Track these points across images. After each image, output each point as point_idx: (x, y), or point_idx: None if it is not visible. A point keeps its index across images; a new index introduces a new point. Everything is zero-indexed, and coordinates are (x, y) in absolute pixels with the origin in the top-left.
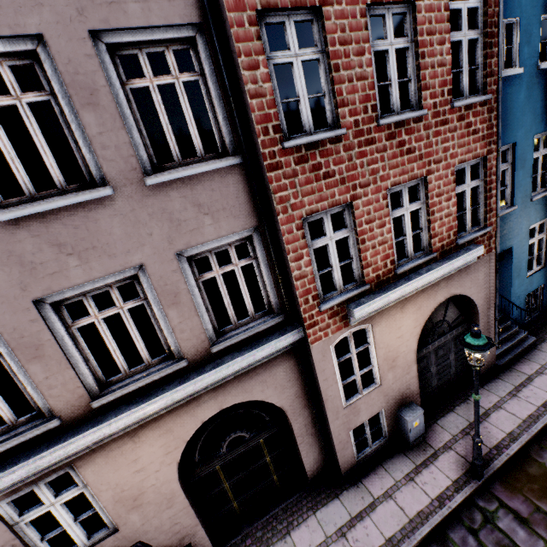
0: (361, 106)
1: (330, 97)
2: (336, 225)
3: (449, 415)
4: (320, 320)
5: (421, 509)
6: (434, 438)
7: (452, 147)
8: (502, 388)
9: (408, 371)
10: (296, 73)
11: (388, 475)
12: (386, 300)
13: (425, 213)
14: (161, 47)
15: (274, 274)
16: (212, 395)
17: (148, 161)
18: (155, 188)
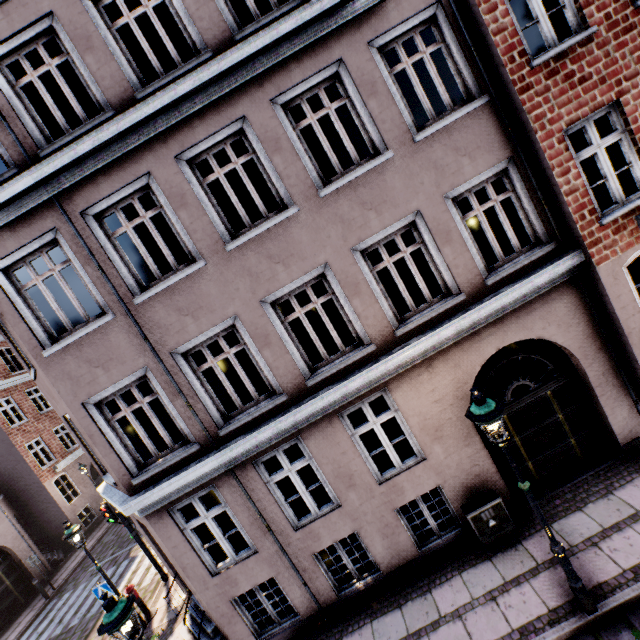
0: None
1: (570, 5)
2: None
3: None
4: (603, 237)
5: None
6: None
7: None
8: None
9: None
10: None
11: None
12: None
13: None
14: (410, 34)
15: (536, 201)
16: (491, 331)
17: (412, 125)
18: (421, 144)
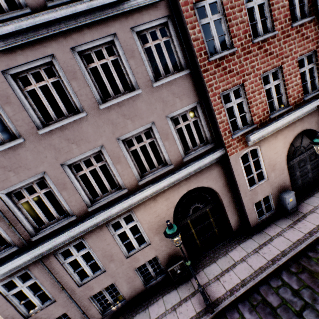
0: (243, 36)
1: (227, 35)
2: (228, 112)
3: (311, 198)
4: (233, 143)
5: (299, 238)
6: (303, 209)
7: (294, 48)
8: None
9: (283, 172)
10: (211, 27)
11: (277, 227)
12: (266, 131)
13: (282, 85)
14: (154, 29)
15: (208, 124)
16: (185, 182)
17: (153, 77)
18: (156, 88)
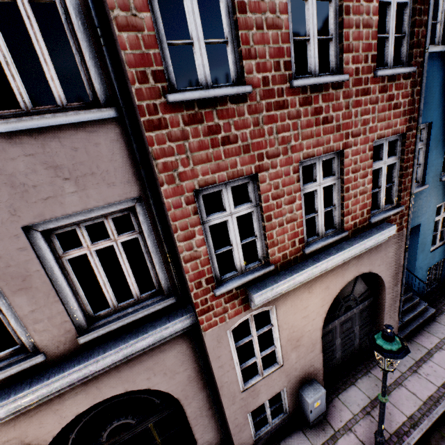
0: (272, 61)
1: (234, 46)
2: None
3: (351, 389)
4: (216, 304)
5: None
6: (335, 415)
7: (372, 120)
8: (403, 362)
9: (313, 349)
10: (188, 7)
11: None
12: (292, 283)
13: (339, 189)
14: None
15: (163, 252)
16: (82, 389)
17: None
18: None
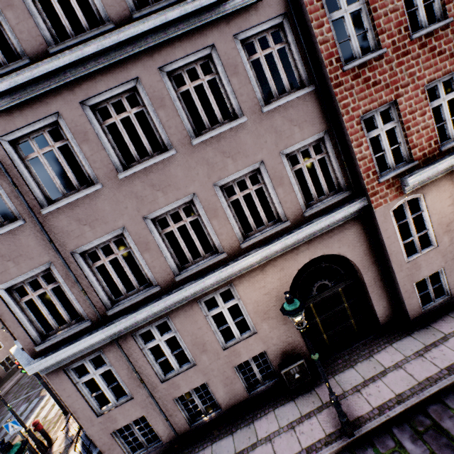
0: (396, 30)
1: (371, 31)
2: None
3: None
4: (380, 190)
5: None
6: None
7: None
8: None
9: None
10: (346, 22)
11: None
12: (435, 170)
13: None
14: (265, 34)
15: (341, 162)
16: (306, 247)
17: (262, 100)
18: (267, 114)
